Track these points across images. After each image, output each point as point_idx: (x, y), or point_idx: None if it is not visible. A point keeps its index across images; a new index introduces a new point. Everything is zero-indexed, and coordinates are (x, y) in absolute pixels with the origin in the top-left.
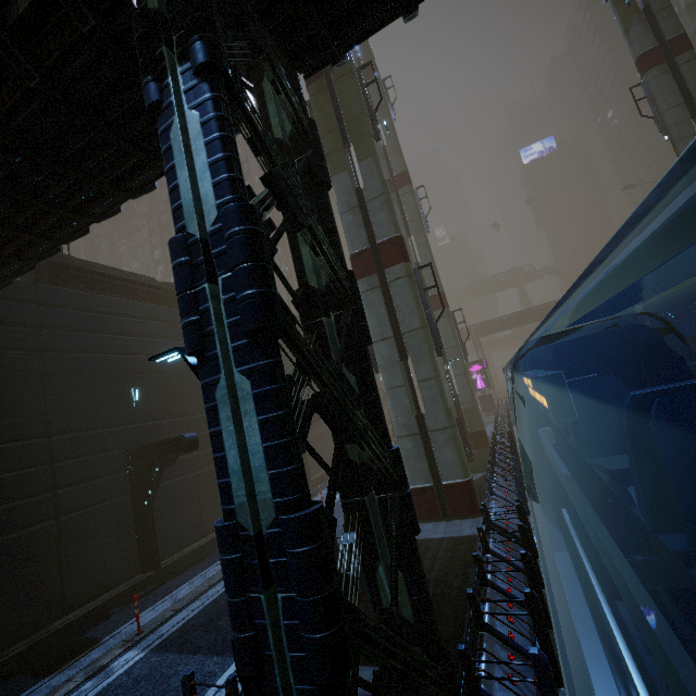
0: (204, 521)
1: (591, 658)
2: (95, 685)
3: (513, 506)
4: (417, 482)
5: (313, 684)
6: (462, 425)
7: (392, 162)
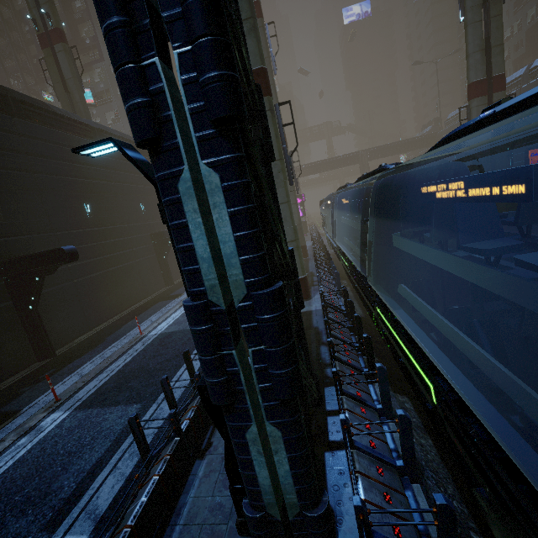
0: (88, 319)
1: (439, 360)
2: (30, 440)
3: (333, 291)
4: None
5: (277, 400)
6: None
7: None
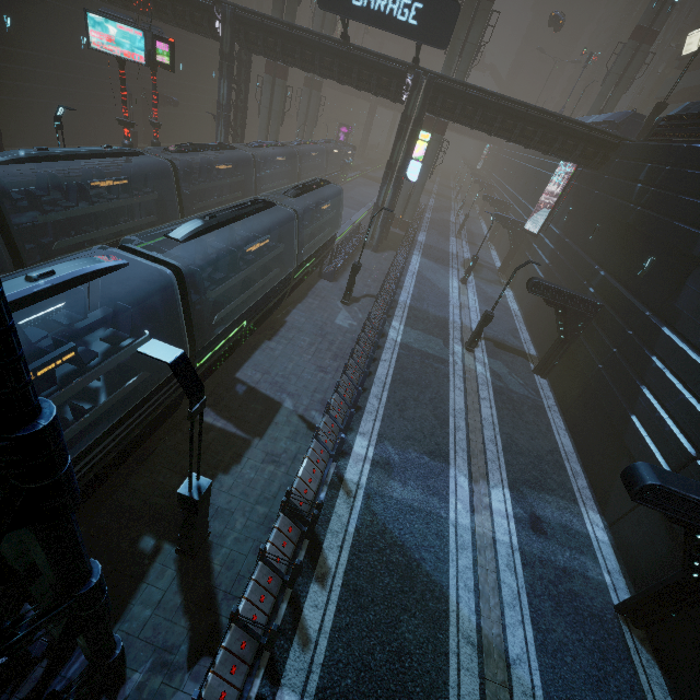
0: (165, 136)
1: None
2: None
3: None
4: None
5: None
6: None
7: None
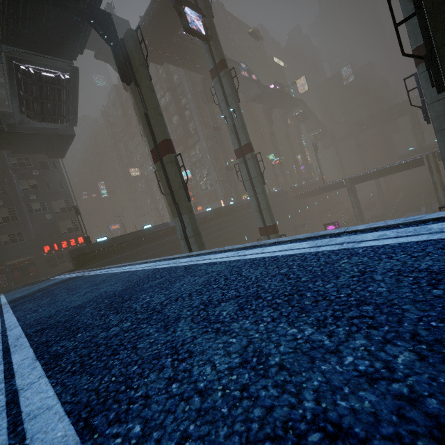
0: None
1: None
2: None
3: None
4: None
5: None
6: None
7: (239, 136)
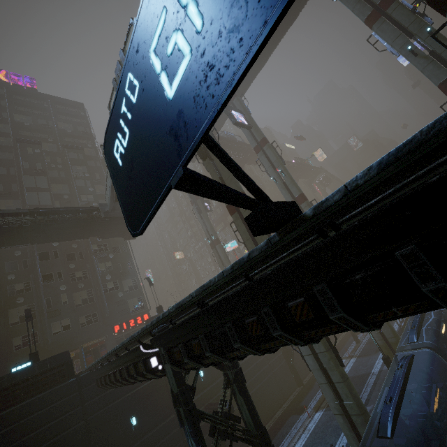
0: None
1: None
2: None
3: None
4: (352, 444)
5: None
6: (389, 364)
7: (291, 190)
